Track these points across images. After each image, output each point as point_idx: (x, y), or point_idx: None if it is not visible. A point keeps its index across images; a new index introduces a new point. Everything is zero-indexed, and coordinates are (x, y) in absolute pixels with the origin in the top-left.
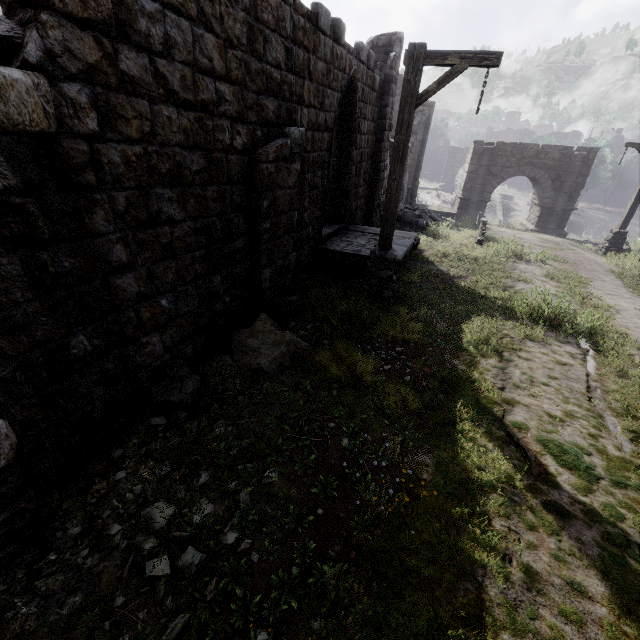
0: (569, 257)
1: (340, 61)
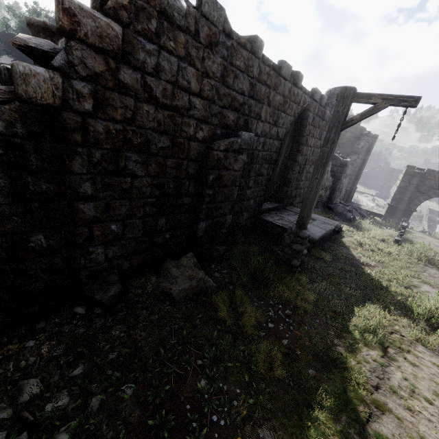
0: None
1: (296, 97)
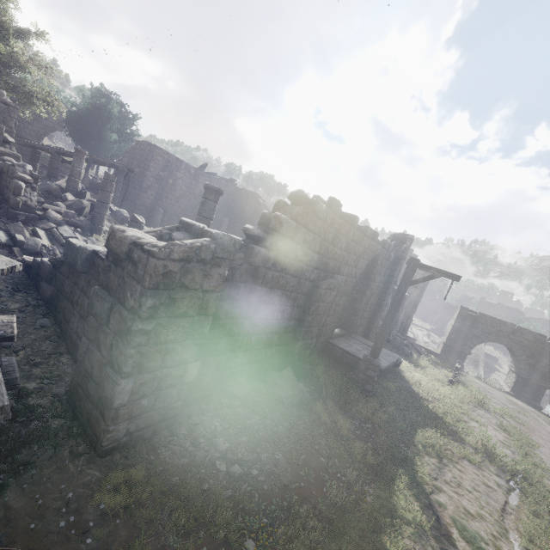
0: (529, 422)
1: (372, 247)
